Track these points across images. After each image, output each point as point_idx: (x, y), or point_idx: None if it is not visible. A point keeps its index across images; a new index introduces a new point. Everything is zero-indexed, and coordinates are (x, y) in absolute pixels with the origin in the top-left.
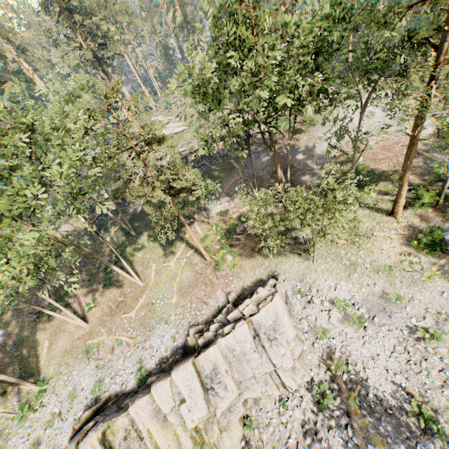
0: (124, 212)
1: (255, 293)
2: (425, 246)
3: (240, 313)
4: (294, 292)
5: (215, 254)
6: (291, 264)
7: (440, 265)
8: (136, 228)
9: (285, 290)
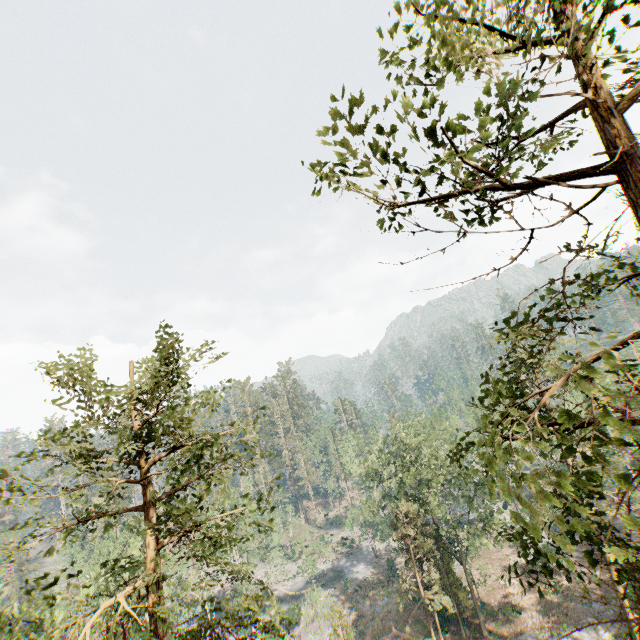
0: None
1: None
2: None
3: None
4: None
5: None
6: None
7: None
8: None
9: None
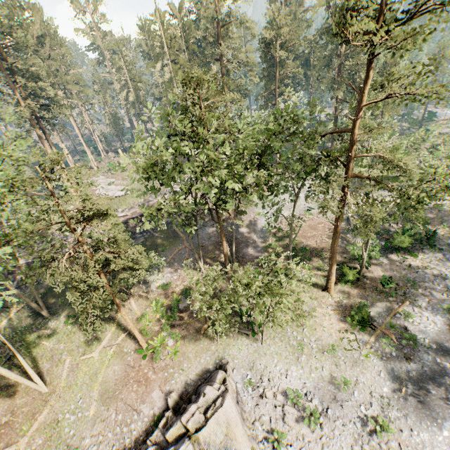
0: (37, 284)
1: (201, 395)
2: (358, 322)
3: (183, 427)
4: (244, 385)
5: (152, 338)
6: (240, 347)
7: (372, 342)
8: (51, 305)
9: (235, 381)
